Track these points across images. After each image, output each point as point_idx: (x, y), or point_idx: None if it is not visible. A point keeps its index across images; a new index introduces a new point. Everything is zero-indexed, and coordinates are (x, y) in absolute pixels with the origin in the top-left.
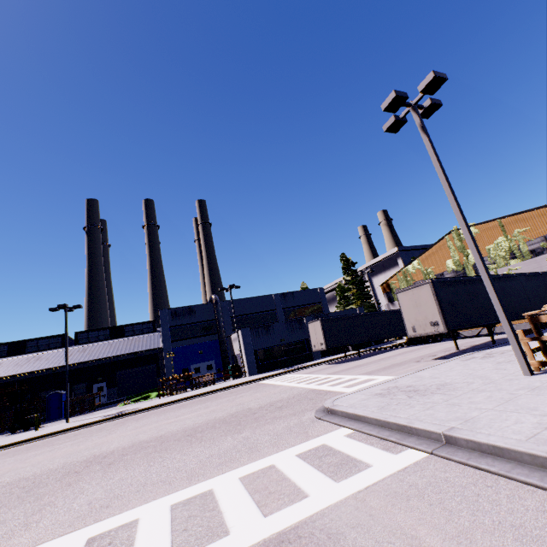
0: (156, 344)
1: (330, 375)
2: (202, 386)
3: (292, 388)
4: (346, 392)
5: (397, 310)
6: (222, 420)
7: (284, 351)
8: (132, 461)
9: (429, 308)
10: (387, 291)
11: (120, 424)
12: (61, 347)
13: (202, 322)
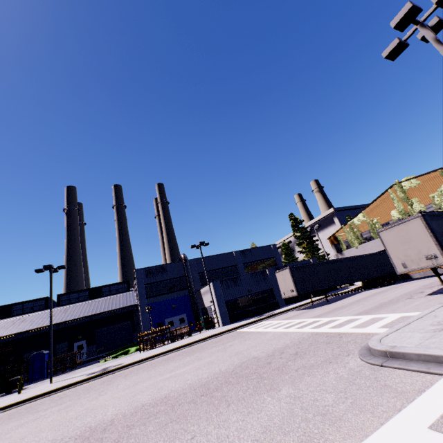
0: (132, 301)
1: (316, 318)
2: (179, 338)
3: (286, 333)
4: (367, 332)
5: (353, 257)
6: (232, 372)
7: (252, 301)
8: (145, 437)
9: (422, 241)
10: (335, 243)
11: (107, 382)
12: (44, 309)
13: (173, 279)
